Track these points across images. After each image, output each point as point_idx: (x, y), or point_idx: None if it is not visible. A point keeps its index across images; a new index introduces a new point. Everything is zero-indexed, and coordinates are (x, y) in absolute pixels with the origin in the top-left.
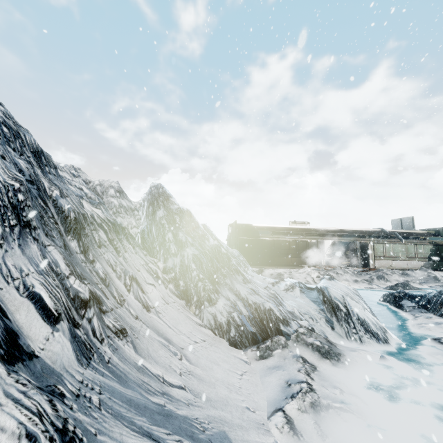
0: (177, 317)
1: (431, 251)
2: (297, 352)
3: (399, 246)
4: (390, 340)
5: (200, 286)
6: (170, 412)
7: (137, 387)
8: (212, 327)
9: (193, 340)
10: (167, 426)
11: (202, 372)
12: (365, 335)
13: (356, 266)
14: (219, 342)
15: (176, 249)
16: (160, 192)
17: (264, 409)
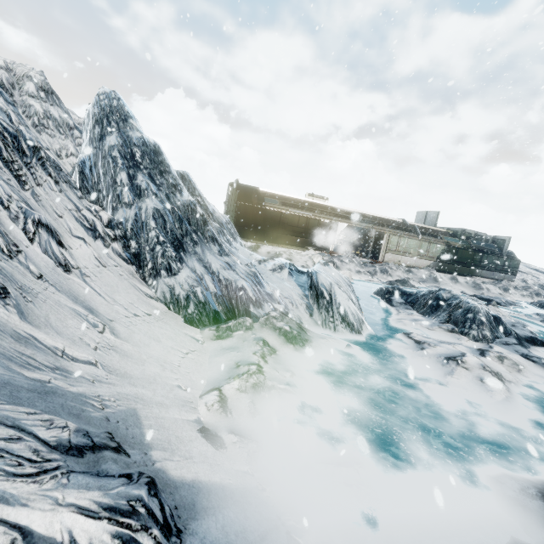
0: (116, 284)
1: (442, 252)
2: (261, 335)
3: (413, 242)
4: (363, 332)
5: (158, 250)
6: (55, 390)
7: (4, 361)
8: (167, 301)
9: (132, 313)
10: (38, 404)
11: (132, 348)
12: (341, 324)
13: (365, 256)
14: (171, 318)
15: (131, 198)
16: (113, 106)
17: (200, 388)
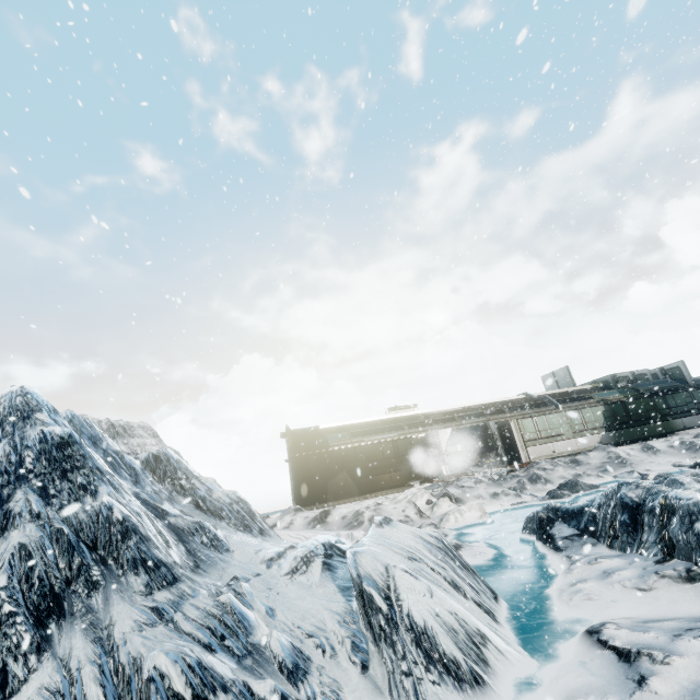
0: None
1: (605, 415)
2: None
3: (556, 417)
4: (493, 668)
5: None
6: None
7: None
8: None
9: None
10: None
11: None
12: (428, 674)
13: (500, 464)
14: None
15: None
16: (14, 405)
17: None
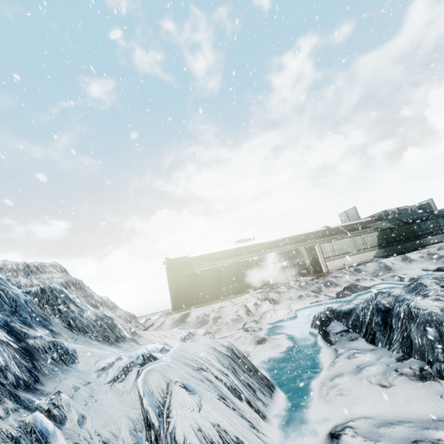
0: None
1: (378, 238)
2: None
3: (345, 241)
4: None
5: None
6: None
7: None
8: None
9: None
10: None
11: None
12: None
13: (308, 274)
14: None
15: None
16: None
17: None
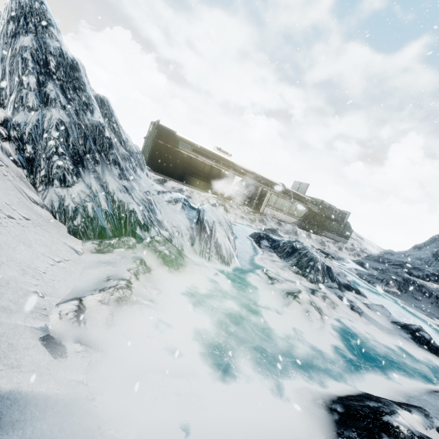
0: None
1: (305, 214)
2: (141, 255)
3: (287, 202)
4: (232, 264)
5: (55, 160)
6: None
7: None
8: (54, 210)
9: (6, 214)
10: None
11: None
12: (215, 256)
13: (250, 206)
14: (53, 227)
15: (36, 103)
16: (34, 8)
17: (61, 296)
